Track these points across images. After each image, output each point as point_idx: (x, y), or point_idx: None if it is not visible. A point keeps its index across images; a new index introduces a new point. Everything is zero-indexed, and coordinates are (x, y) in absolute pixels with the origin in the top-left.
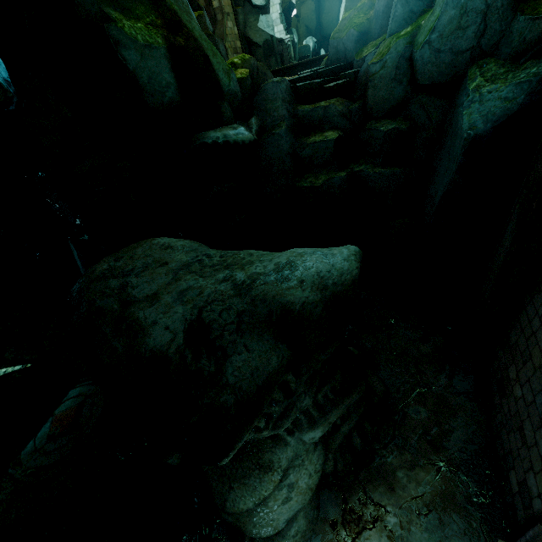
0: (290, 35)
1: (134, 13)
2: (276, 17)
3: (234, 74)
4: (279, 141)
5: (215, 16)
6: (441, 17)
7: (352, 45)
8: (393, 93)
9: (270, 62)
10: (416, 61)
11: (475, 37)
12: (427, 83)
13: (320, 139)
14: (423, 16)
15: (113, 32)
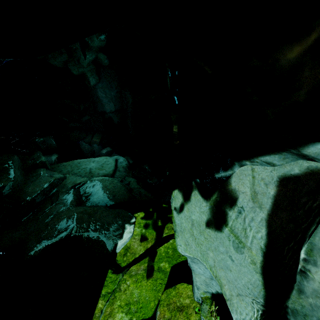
0: None
1: None
2: None
3: None
4: None
5: None
6: None
7: None
8: None
9: None
10: None
11: None
12: None
13: None
14: None
15: None
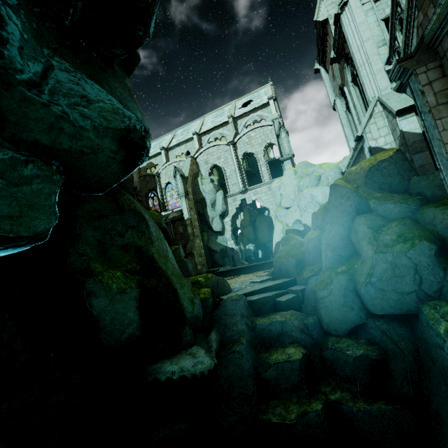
0: (239, 246)
1: (119, 262)
2: (229, 237)
3: (197, 299)
4: (240, 358)
5: (188, 237)
6: (375, 267)
7: (293, 267)
8: (347, 315)
9: (225, 260)
10: (363, 295)
11: (414, 283)
12: (381, 313)
13: (283, 358)
14: (353, 260)
15: (90, 285)
